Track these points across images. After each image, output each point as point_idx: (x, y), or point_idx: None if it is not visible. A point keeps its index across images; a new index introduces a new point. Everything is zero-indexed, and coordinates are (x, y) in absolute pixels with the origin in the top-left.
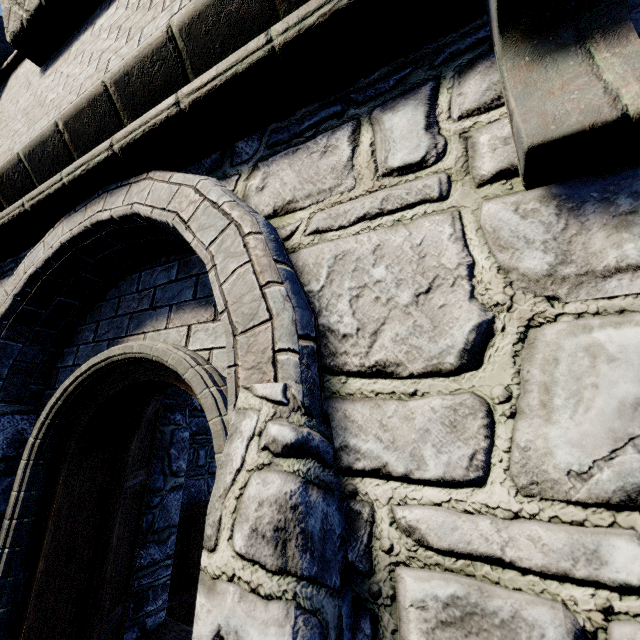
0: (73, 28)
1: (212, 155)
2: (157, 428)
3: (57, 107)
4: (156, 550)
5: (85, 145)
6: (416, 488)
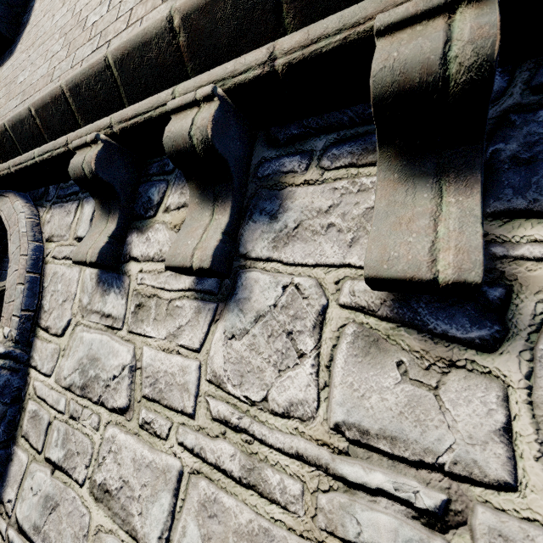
0: None
1: (43, 188)
2: None
3: None
4: None
5: None
6: (40, 375)
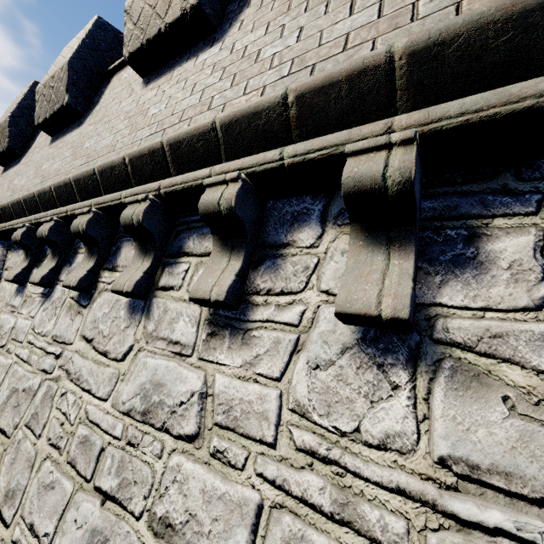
0: (12, 161)
1: None
2: None
3: None
4: None
5: None
6: None
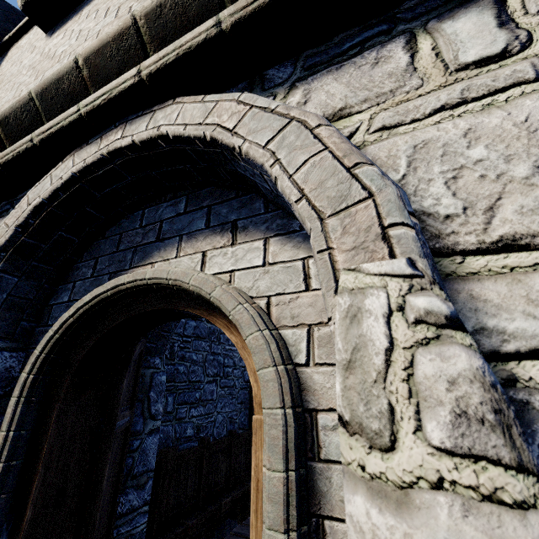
0: None
1: (238, 85)
2: (140, 370)
3: (71, 54)
4: (135, 496)
5: (104, 80)
6: None
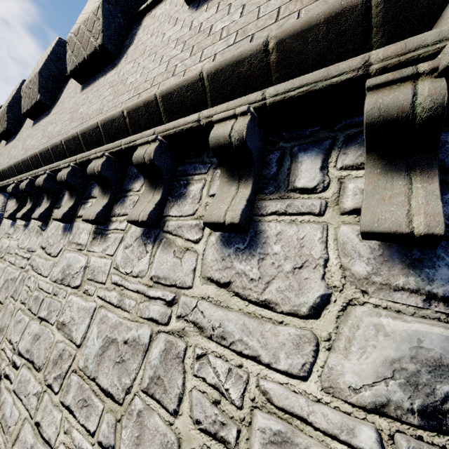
0: (11, 137)
1: None
2: None
3: None
4: None
5: None
6: None
